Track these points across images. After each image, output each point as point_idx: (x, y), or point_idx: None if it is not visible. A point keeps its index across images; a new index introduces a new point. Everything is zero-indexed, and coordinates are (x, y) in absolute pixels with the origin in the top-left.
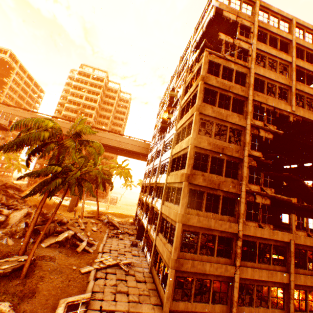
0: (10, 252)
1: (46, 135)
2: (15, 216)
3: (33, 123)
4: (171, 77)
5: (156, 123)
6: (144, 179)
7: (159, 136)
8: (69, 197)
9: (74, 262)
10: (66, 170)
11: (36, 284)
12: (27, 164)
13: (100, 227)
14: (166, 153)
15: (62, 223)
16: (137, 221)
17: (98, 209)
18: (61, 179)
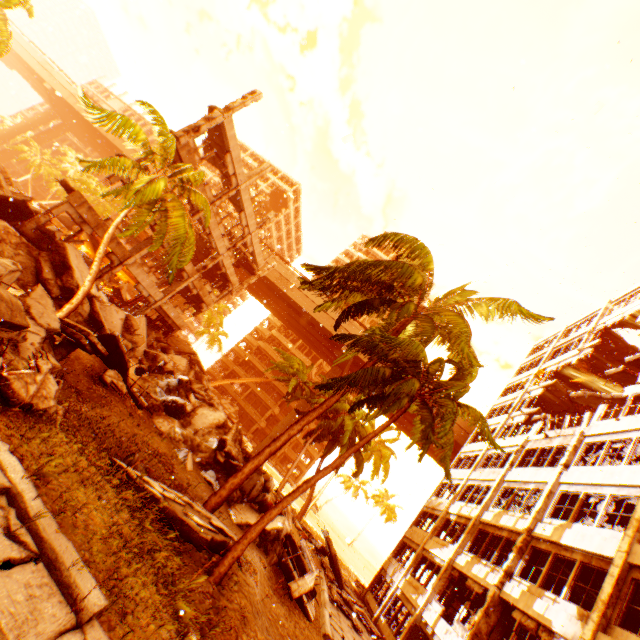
0: (189, 485)
1: (416, 280)
2: (204, 416)
3: (411, 249)
4: (609, 302)
5: (514, 384)
6: (433, 497)
7: (549, 415)
8: (247, 438)
9: (285, 623)
10: (427, 371)
11: (236, 632)
12: (337, 321)
13: (312, 553)
14: (596, 468)
15: (265, 487)
16: (387, 600)
17: (308, 502)
18: (418, 384)
